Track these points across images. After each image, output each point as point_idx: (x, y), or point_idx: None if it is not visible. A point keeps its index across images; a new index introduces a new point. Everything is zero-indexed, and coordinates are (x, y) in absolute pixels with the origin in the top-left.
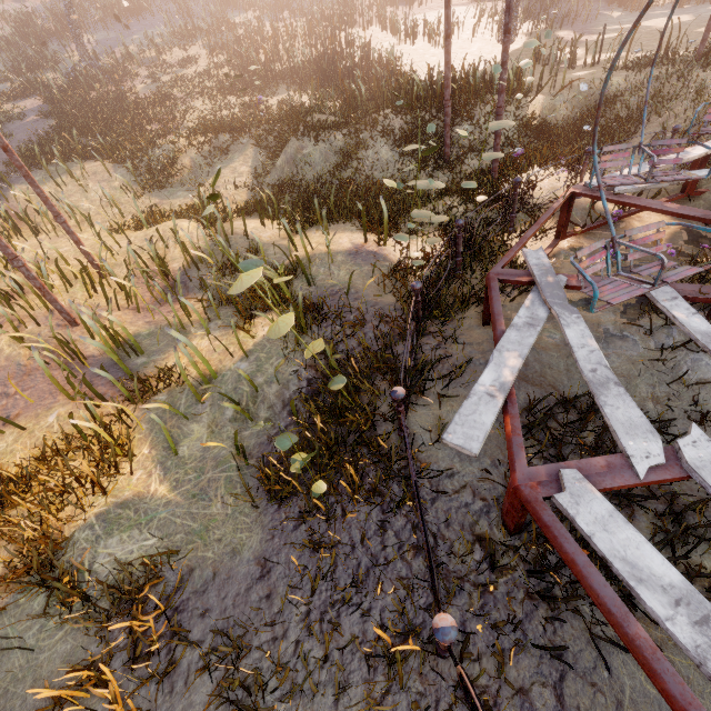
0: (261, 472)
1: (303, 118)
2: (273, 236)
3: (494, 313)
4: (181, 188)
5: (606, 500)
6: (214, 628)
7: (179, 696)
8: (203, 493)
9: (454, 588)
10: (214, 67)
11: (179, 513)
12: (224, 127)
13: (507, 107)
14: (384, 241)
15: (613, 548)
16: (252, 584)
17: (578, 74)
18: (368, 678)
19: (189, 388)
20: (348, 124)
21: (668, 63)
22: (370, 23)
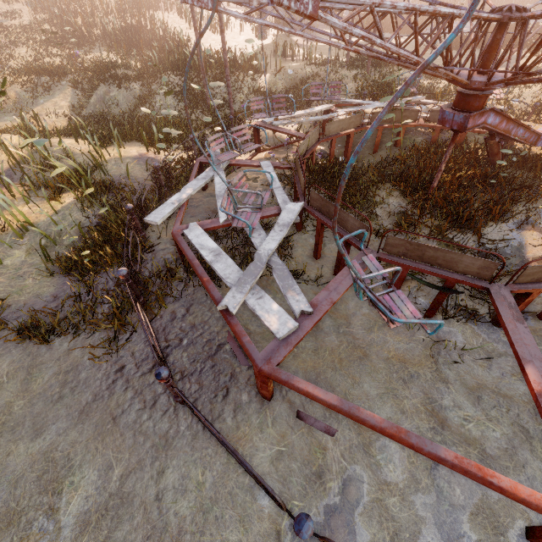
0: (57, 260)
1: (110, 71)
2: (86, 149)
3: (191, 175)
4: (8, 114)
5: (202, 230)
6: (22, 318)
7: (1, 346)
8: (20, 277)
9: (152, 285)
10: (37, 22)
11: (2, 286)
12: (45, 70)
13: (246, 78)
14: (159, 151)
15: (198, 242)
16: (48, 304)
17: (293, 64)
18: (107, 324)
19: (12, 233)
20: (144, 79)
21: (332, 64)
22: (170, 9)
